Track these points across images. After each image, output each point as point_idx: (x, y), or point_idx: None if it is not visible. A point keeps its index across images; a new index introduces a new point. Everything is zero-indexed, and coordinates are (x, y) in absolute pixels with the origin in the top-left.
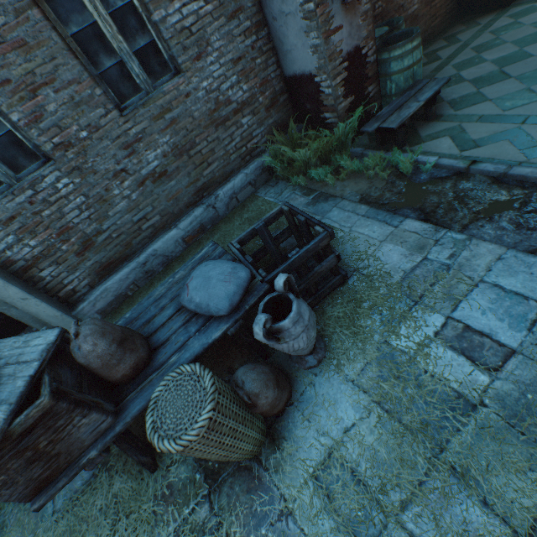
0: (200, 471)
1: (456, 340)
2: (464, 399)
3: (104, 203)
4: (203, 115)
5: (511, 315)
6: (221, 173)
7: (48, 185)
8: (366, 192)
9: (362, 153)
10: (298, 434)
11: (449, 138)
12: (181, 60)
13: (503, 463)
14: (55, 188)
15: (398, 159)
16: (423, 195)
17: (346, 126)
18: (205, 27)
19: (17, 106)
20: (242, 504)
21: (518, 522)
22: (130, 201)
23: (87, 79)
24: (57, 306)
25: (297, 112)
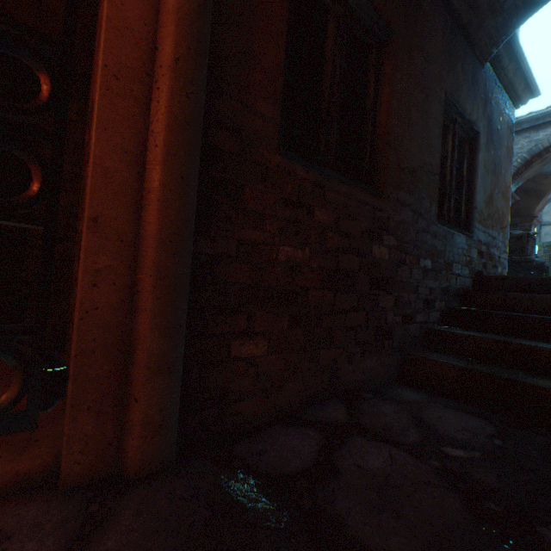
0: None
1: None
2: None
3: None
4: None
5: None
6: None
7: None
8: None
9: None
10: None
11: None
12: None
13: None
14: None
15: None
16: None
17: None
18: None
19: None
20: None
21: None
22: None
23: None
24: None
25: None
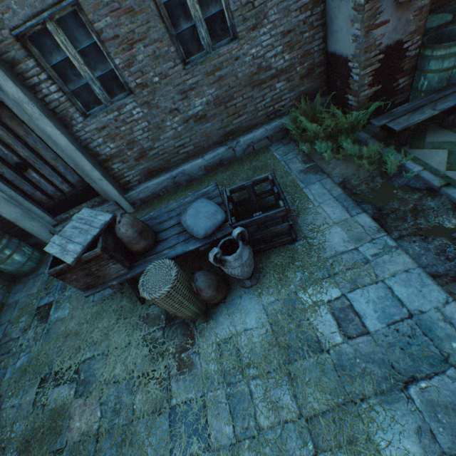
0: (165, 314)
1: (338, 310)
2: (319, 344)
3: (159, 130)
4: (245, 76)
5: (384, 311)
6: (247, 124)
7: (127, 111)
8: (349, 178)
9: (367, 140)
10: (220, 319)
11: (447, 152)
12: (239, 30)
13: (317, 384)
14: (131, 113)
15: (387, 159)
16: (389, 197)
17: (360, 114)
18: (267, 2)
19: (119, 54)
20: (178, 339)
21: (305, 411)
22: (176, 132)
23: (167, 39)
24: (117, 189)
25: (329, 84)
